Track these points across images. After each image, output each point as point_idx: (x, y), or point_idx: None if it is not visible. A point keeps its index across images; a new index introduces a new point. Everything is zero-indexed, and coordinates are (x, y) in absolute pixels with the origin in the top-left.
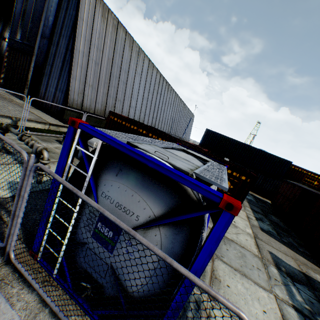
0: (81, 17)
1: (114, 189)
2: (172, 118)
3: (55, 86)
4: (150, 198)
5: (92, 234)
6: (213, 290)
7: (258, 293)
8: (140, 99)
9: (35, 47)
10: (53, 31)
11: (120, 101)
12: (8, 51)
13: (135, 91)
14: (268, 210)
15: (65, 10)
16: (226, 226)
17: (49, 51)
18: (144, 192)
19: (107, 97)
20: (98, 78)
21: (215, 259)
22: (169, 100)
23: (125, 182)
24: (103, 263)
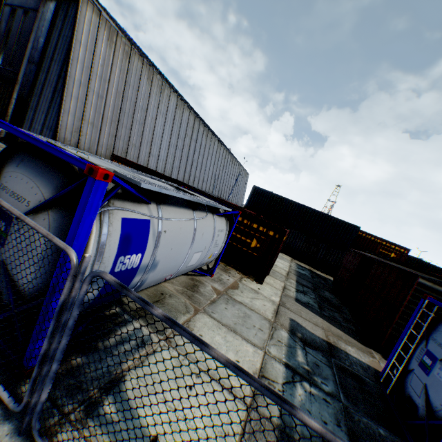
0: (78, 39)
1: (13, 179)
2: (215, 174)
3: (43, 122)
4: (44, 183)
5: None
6: (53, 235)
7: (242, 347)
8: (165, 146)
9: (20, 74)
10: (43, 55)
11: (135, 146)
12: None
13: (158, 135)
14: (324, 286)
15: (60, 30)
16: (90, 191)
17: (38, 79)
18: (40, 178)
19: (115, 140)
20: (102, 114)
21: (199, 313)
22: (209, 151)
23: (24, 171)
24: None
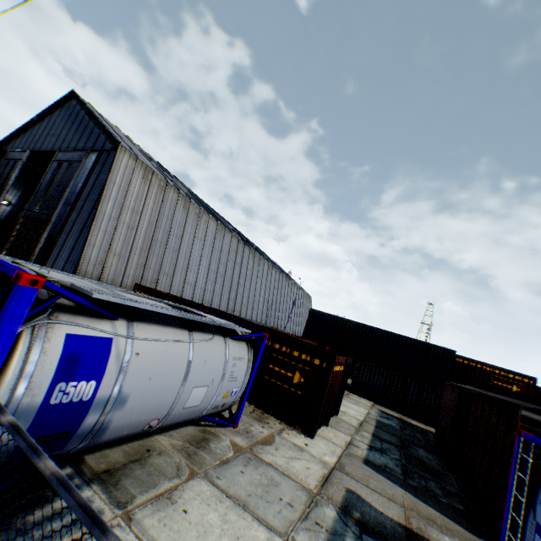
0: (112, 180)
1: None
2: (268, 300)
3: (67, 258)
4: None
5: None
6: None
7: (249, 530)
8: (203, 272)
9: (54, 215)
10: (79, 196)
11: (167, 275)
12: (21, 223)
13: (195, 261)
14: (419, 442)
15: (98, 174)
16: (13, 298)
17: (70, 218)
18: None
19: (144, 269)
20: (131, 244)
21: (196, 478)
22: (257, 274)
23: None
24: None
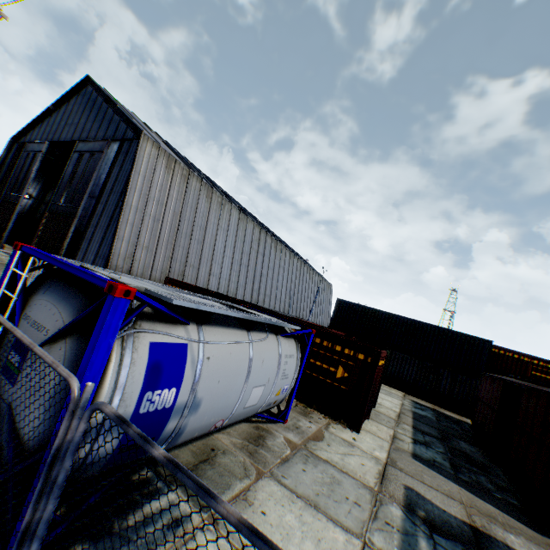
0: (137, 170)
1: (38, 307)
2: (290, 290)
3: (96, 252)
4: (66, 308)
5: (4, 368)
6: (59, 363)
7: (327, 532)
8: (227, 263)
9: (80, 208)
10: (103, 189)
11: (193, 267)
12: (47, 218)
13: (219, 252)
14: (457, 434)
15: (121, 165)
16: (109, 310)
17: (96, 211)
18: (63, 304)
19: (171, 262)
20: (157, 237)
21: (264, 478)
22: (280, 263)
23: (50, 298)
24: (4, 405)
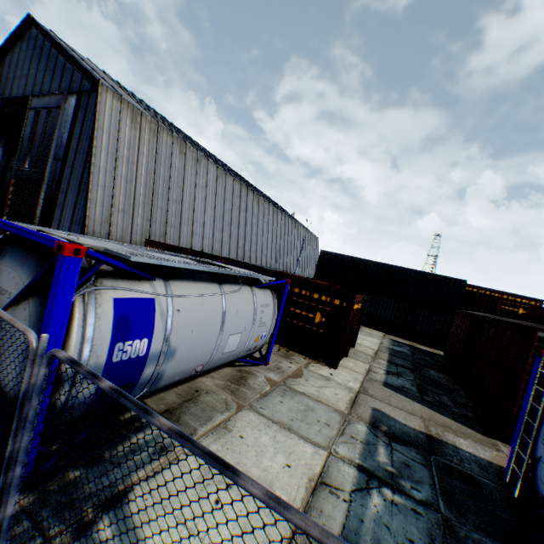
0: (100, 127)
1: None
2: (276, 245)
3: (71, 218)
4: (25, 271)
5: None
6: (17, 320)
7: (297, 447)
8: (209, 221)
9: (46, 173)
10: (67, 150)
11: (174, 228)
12: (13, 185)
13: (199, 211)
14: (429, 364)
15: (82, 122)
16: (61, 269)
17: (64, 175)
18: (22, 267)
19: (150, 224)
20: (133, 199)
21: (243, 410)
22: (263, 219)
23: (9, 263)
24: None
